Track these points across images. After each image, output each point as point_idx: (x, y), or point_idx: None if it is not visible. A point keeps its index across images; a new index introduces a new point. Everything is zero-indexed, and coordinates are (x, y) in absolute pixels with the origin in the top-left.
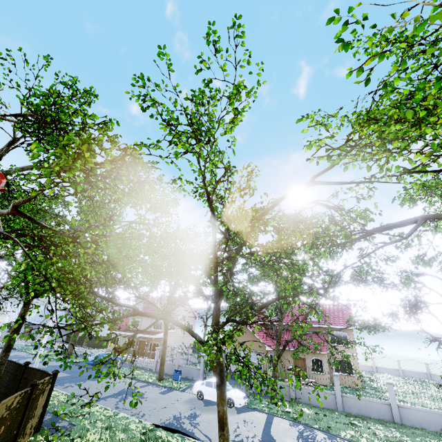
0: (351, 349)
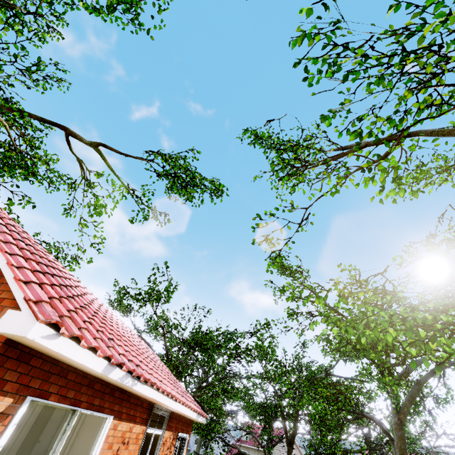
0: None
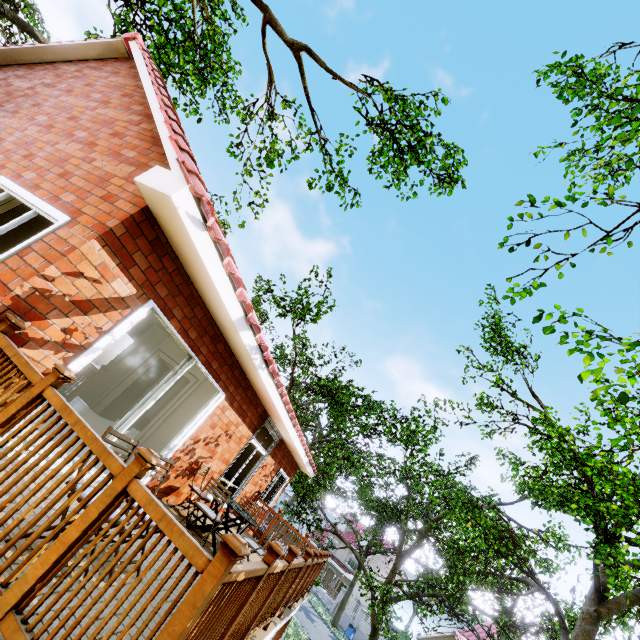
0: None
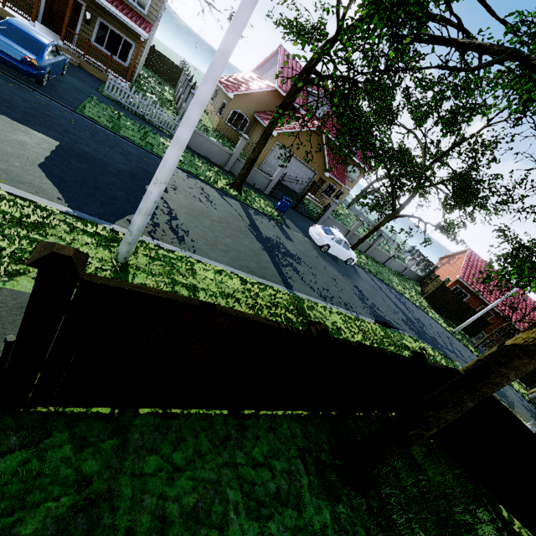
0: (352, 185)
